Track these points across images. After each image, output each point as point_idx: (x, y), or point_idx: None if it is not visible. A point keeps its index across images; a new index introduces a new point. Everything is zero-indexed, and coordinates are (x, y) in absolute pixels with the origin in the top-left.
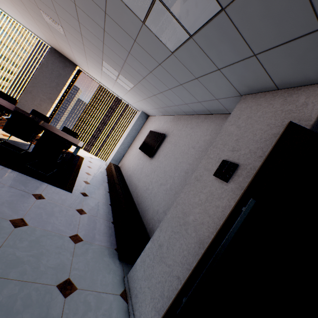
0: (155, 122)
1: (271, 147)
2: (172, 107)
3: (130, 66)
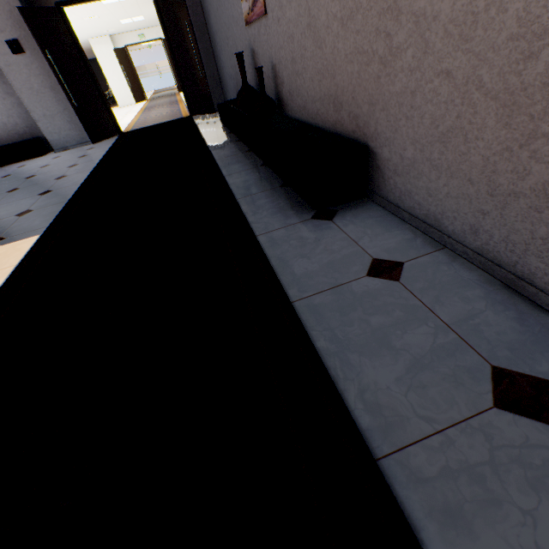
0: None
1: (18, 20)
2: None
3: None
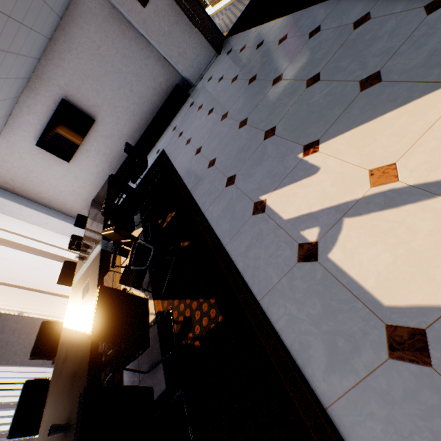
0: (17, 141)
1: None
2: (28, 72)
3: (10, 54)
